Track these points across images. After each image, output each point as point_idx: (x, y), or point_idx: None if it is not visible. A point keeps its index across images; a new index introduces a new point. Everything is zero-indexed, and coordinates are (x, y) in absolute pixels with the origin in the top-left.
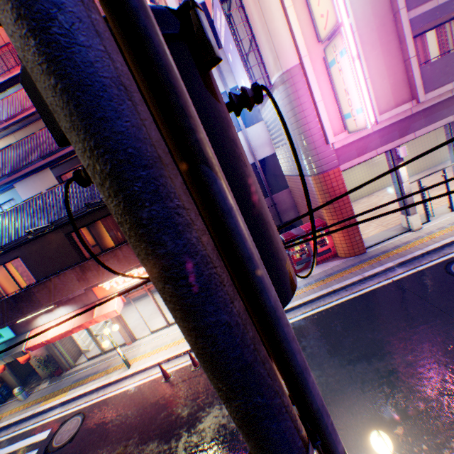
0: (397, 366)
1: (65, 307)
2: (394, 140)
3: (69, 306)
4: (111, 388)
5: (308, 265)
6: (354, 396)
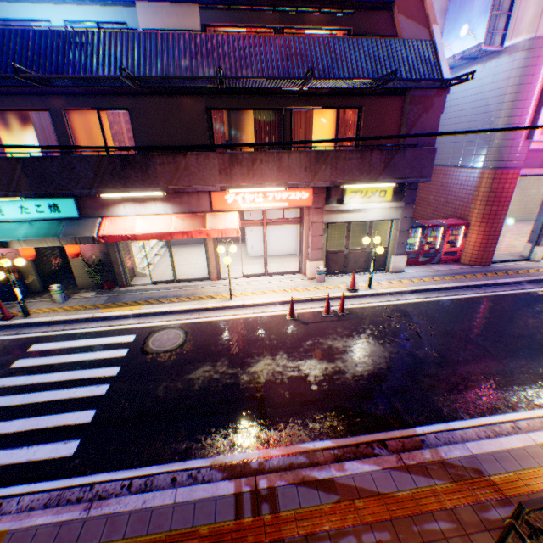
0: None
1: (163, 205)
2: None
3: (169, 204)
4: (210, 314)
5: (430, 261)
6: (528, 357)
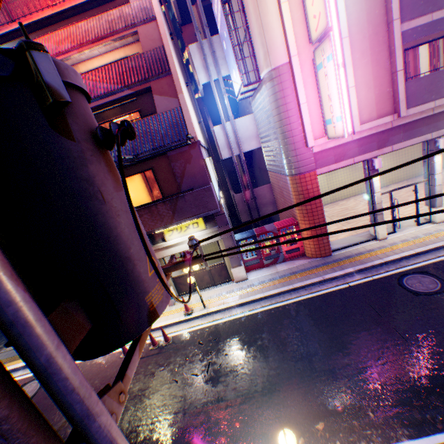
0: (333, 367)
1: None
2: (371, 151)
3: None
4: None
5: (276, 261)
6: (289, 390)
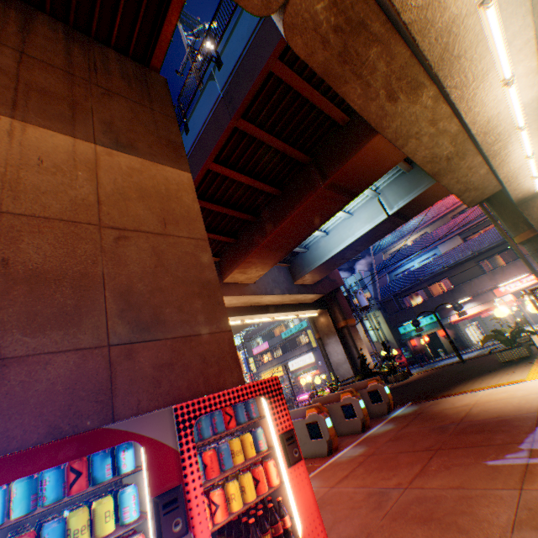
0: None
1: (471, 303)
2: None
3: (473, 302)
4: None
5: None
6: None
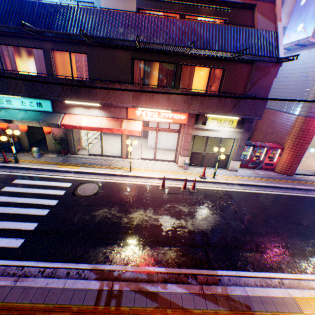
0: None
1: (100, 111)
2: None
3: (103, 111)
4: (116, 178)
5: (255, 167)
6: (301, 238)
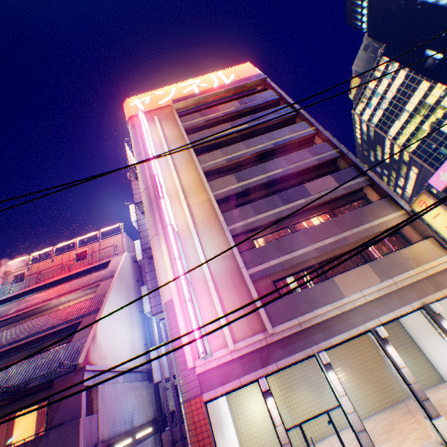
0: None
1: None
2: (257, 368)
3: None
4: None
5: None
6: None
